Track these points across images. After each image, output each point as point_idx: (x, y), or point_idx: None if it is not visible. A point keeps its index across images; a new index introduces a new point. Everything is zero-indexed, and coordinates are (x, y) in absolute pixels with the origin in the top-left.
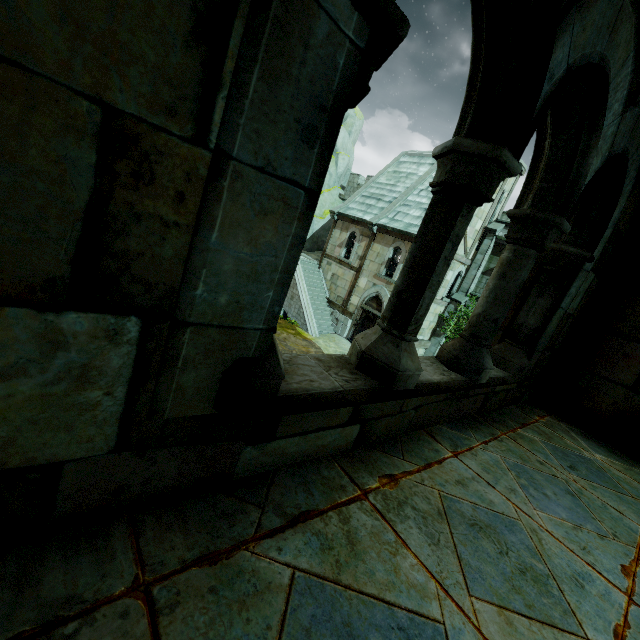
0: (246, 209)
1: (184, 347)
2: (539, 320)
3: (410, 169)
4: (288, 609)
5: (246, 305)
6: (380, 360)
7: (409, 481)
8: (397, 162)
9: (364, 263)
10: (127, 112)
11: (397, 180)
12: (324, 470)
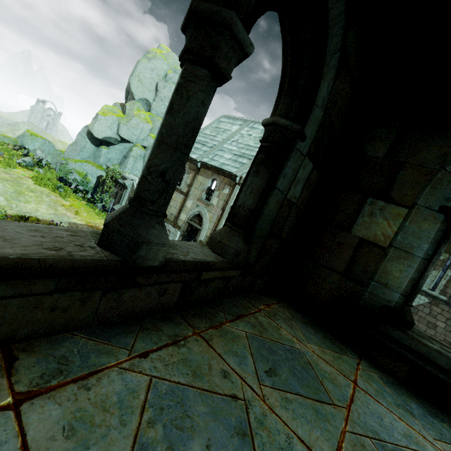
0: None
1: None
2: (256, 200)
3: (226, 126)
4: None
5: None
6: None
7: None
8: (218, 121)
9: (191, 189)
10: None
11: (217, 133)
12: None
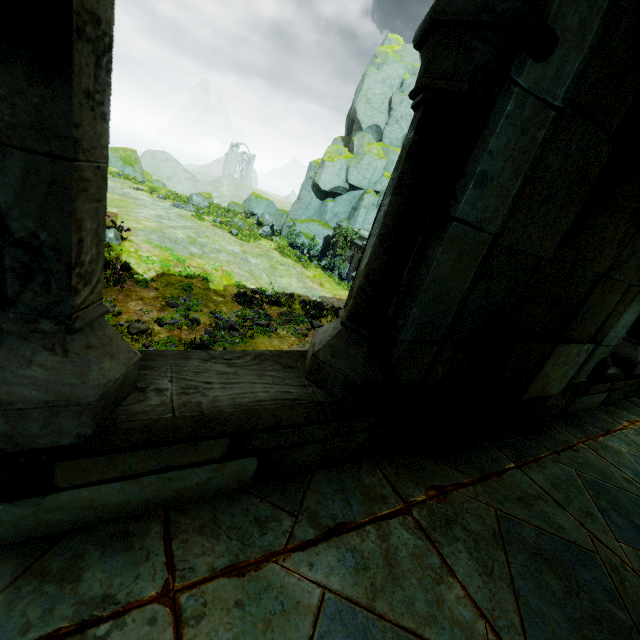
0: (637, 302)
1: (595, 354)
2: None
3: None
4: (633, 459)
5: (616, 337)
6: (624, 357)
7: None
8: None
9: None
10: (631, 284)
11: None
12: (597, 414)
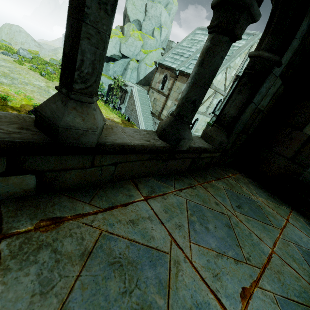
0: None
1: None
2: (237, 111)
3: (200, 38)
4: None
5: None
6: (45, 116)
7: (75, 223)
8: (193, 33)
9: (170, 92)
10: None
11: (192, 44)
12: None
